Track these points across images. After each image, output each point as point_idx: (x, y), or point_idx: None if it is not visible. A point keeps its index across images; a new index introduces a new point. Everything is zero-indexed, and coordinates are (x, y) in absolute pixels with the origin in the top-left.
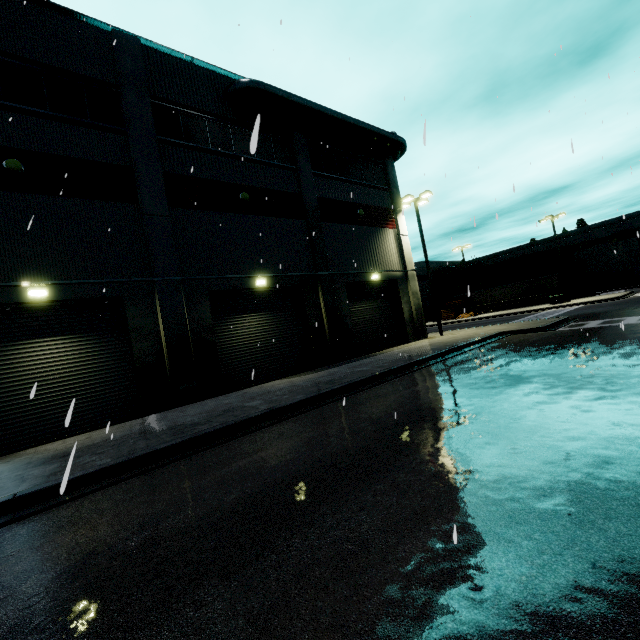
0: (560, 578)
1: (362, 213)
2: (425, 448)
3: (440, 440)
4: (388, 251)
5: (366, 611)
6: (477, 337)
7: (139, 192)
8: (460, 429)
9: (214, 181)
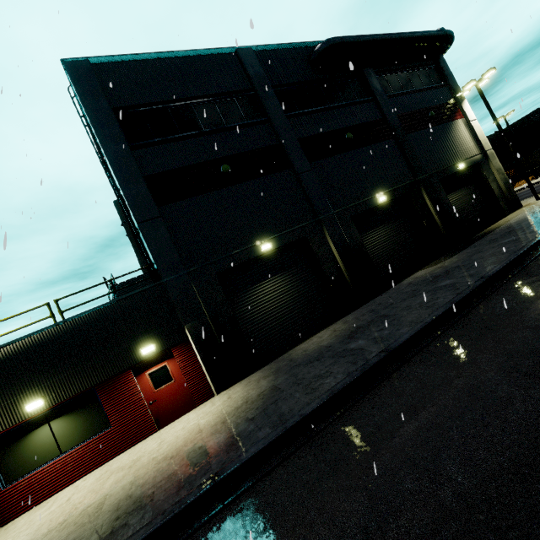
0: None
1: (433, 115)
2: None
3: None
4: (463, 140)
5: None
6: None
7: (290, 159)
8: None
9: (326, 133)
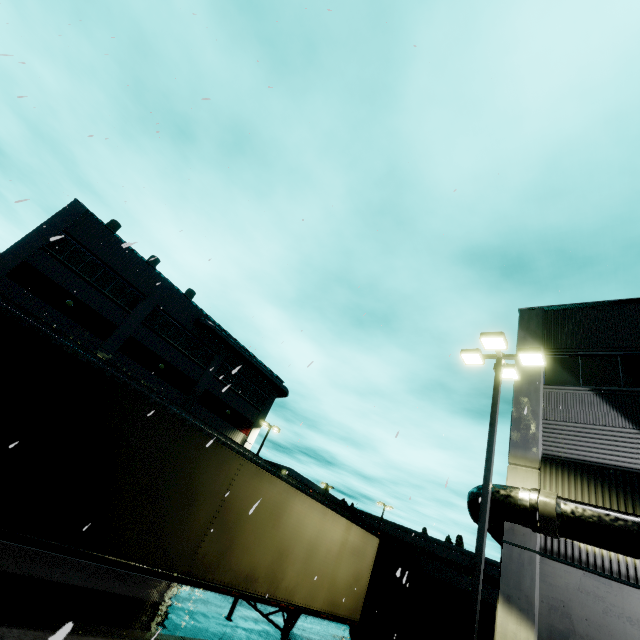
0: None
1: (229, 413)
2: None
3: None
4: None
5: None
6: None
7: (110, 338)
8: None
9: (153, 351)
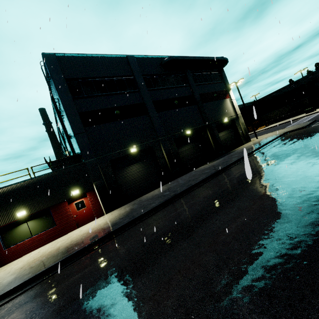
0: (317, 169)
1: (216, 95)
2: (279, 165)
3: (282, 163)
4: (228, 108)
5: (284, 179)
6: (275, 136)
7: (148, 110)
8: (286, 160)
9: (166, 99)
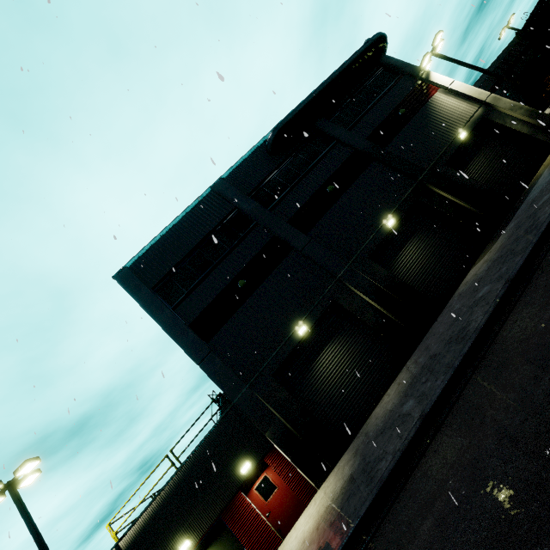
0: None
1: (403, 111)
2: None
3: None
4: (451, 109)
5: None
6: None
7: (288, 243)
8: None
9: (309, 199)
